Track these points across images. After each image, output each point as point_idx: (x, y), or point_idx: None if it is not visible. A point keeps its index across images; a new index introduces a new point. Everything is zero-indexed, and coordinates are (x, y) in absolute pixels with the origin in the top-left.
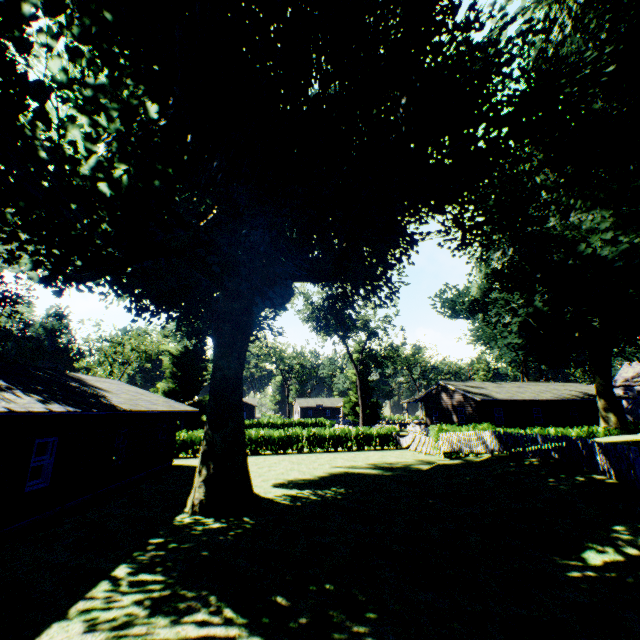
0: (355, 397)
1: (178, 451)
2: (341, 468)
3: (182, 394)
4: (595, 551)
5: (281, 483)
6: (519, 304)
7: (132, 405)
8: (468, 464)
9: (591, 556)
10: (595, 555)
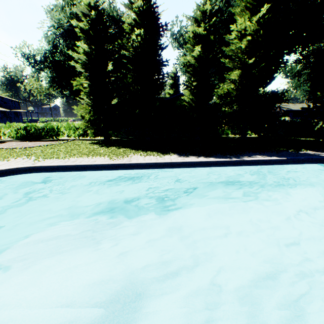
0: None
1: None
2: None
3: None
4: None
5: None
6: None
7: None
8: None
9: None
10: None
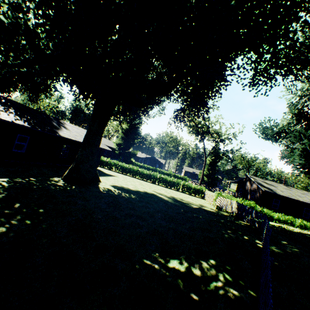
0: (206, 172)
1: (104, 165)
2: (155, 192)
3: (124, 147)
4: (179, 262)
5: (116, 186)
6: (309, 137)
7: (69, 136)
8: (213, 213)
9: (173, 262)
10: (176, 263)
